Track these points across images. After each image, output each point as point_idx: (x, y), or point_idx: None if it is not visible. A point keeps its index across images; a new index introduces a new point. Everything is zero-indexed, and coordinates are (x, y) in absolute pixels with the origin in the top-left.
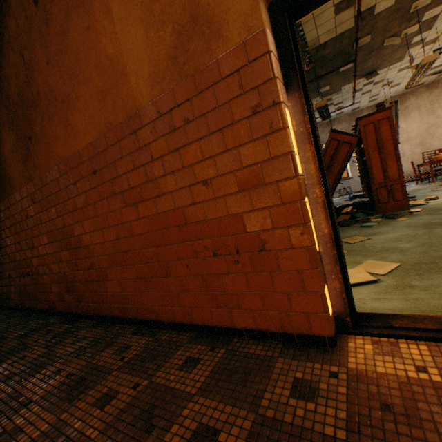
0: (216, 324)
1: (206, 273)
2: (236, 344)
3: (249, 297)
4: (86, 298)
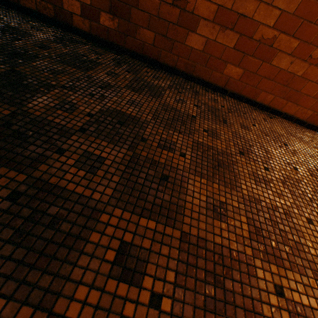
0: (269, 105)
1: (298, 75)
2: (279, 119)
3: (308, 100)
4: (143, 35)
